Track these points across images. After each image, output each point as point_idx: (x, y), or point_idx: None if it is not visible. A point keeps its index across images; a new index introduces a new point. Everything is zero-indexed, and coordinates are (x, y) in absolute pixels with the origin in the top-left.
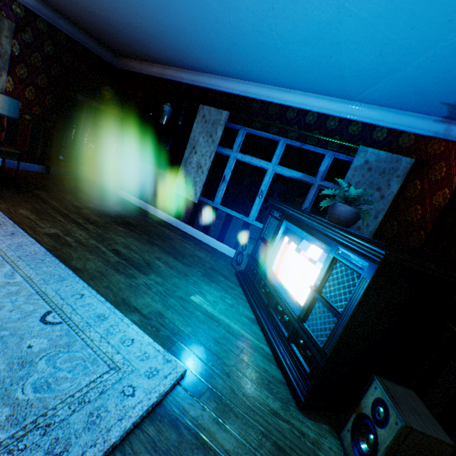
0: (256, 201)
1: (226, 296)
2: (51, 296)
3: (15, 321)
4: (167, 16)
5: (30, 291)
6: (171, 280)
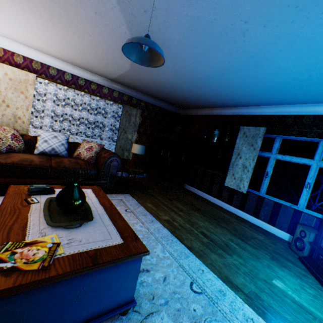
0: (303, 191)
1: (302, 283)
2: (187, 269)
3: (178, 287)
4: (224, 87)
5: (175, 263)
6: (249, 261)
